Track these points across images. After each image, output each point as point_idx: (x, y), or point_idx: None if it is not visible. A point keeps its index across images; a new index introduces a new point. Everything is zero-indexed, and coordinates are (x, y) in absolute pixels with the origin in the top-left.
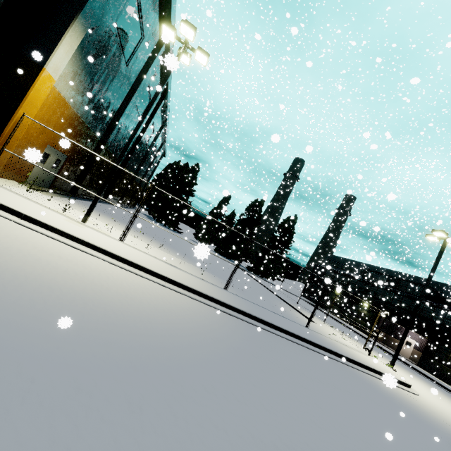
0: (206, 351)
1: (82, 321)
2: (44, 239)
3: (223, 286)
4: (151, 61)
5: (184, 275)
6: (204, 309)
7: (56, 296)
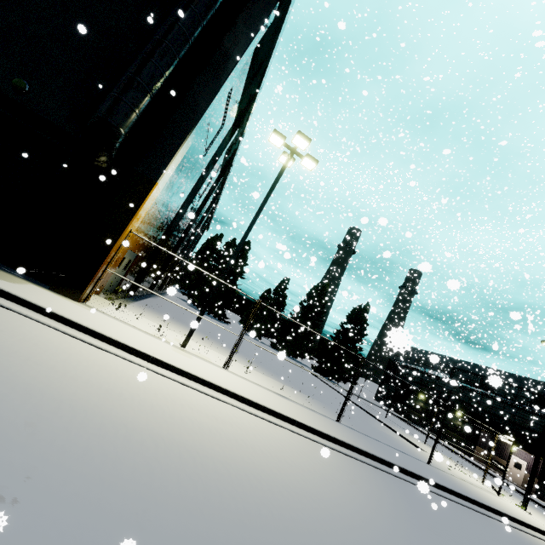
0: (405, 538)
1: (312, 525)
2: (182, 389)
3: (331, 415)
4: (225, 146)
5: (300, 410)
6: (348, 463)
7: (268, 489)
